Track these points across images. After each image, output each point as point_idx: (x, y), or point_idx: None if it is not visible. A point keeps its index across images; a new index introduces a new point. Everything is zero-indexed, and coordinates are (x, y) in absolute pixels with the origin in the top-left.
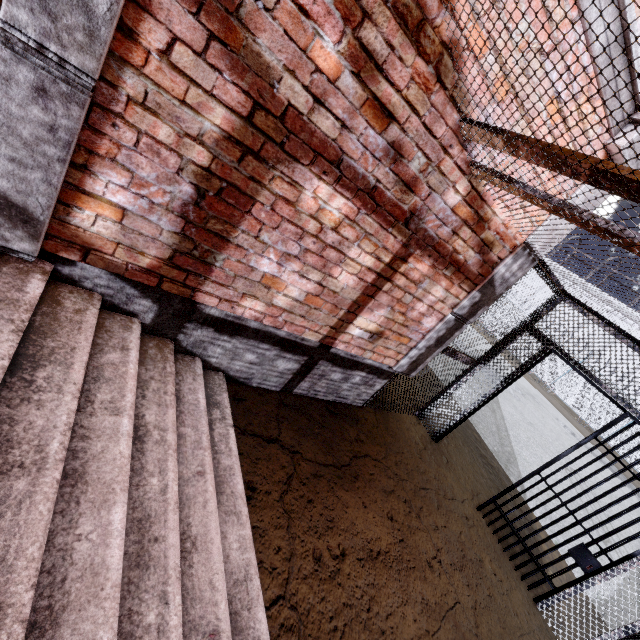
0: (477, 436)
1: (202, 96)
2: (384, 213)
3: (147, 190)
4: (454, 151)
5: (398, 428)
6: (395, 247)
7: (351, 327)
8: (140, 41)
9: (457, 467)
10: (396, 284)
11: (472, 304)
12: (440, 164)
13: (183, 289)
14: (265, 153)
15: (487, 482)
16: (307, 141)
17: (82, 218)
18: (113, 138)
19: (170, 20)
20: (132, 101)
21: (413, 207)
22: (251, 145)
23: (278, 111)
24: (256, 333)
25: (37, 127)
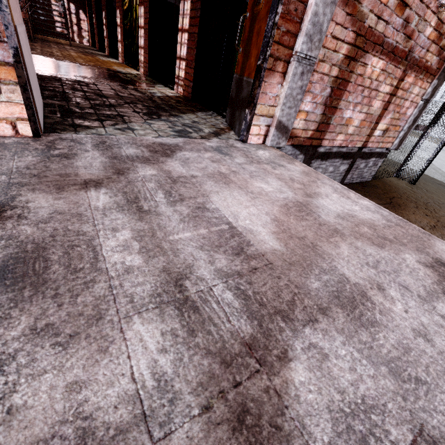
0: (428, 177)
1: (340, 44)
2: (397, 58)
3: (316, 99)
4: (431, 5)
5: (393, 184)
6: (399, 75)
7: (375, 132)
8: (326, 33)
9: (433, 191)
10: (397, 96)
11: (432, 89)
12: (424, 16)
13: (318, 142)
14: (356, 56)
15: None
16: (372, 40)
17: (295, 124)
18: (310, 81)
19: (336, 18)
20: (319, 61)
21: (410, 47)
22: (352, 56)
23: (364, 33)
24: (334, 154)
25: (297, 89)
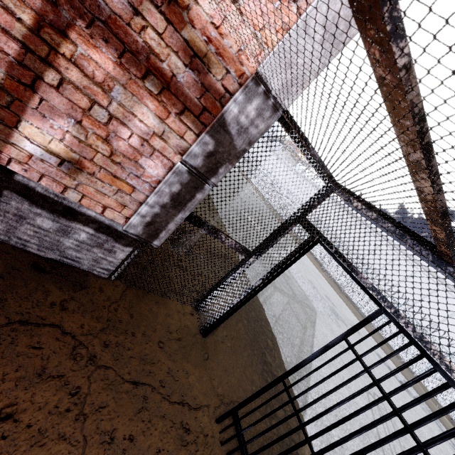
0: (271, 343)
1: None
2: None
3: None
4: None
5: (151, 311)
6: None
7: (19, 137)
8: None
9: (218, 367)
10: (67, 78)
11: (206, 154)
12: None
13: None
14: None
15: (256, 390)
16: None
17: None
18: None
19: None
20: None
21: None
22: None
23: None
24: None
25: None
